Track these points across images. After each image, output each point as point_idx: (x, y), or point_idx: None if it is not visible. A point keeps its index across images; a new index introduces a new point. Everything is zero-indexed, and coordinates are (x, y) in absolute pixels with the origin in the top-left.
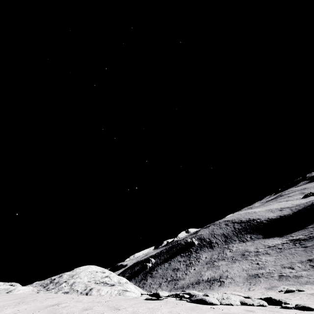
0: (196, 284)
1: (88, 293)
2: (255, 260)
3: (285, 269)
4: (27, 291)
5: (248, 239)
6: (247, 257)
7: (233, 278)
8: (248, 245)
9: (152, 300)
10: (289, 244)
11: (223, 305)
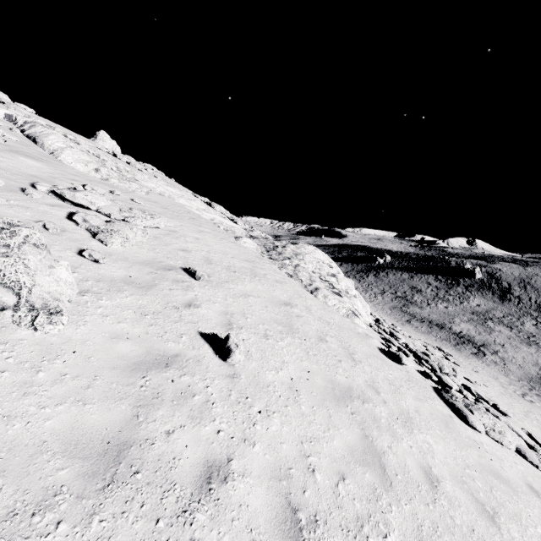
0: (436, 326)
1: (313, 292)
2: None
3: None
4: (252, 248)
5: None
6: None
7: (505, 361)
8: None
9: (389, 359)
10: None
11: (488, 439)
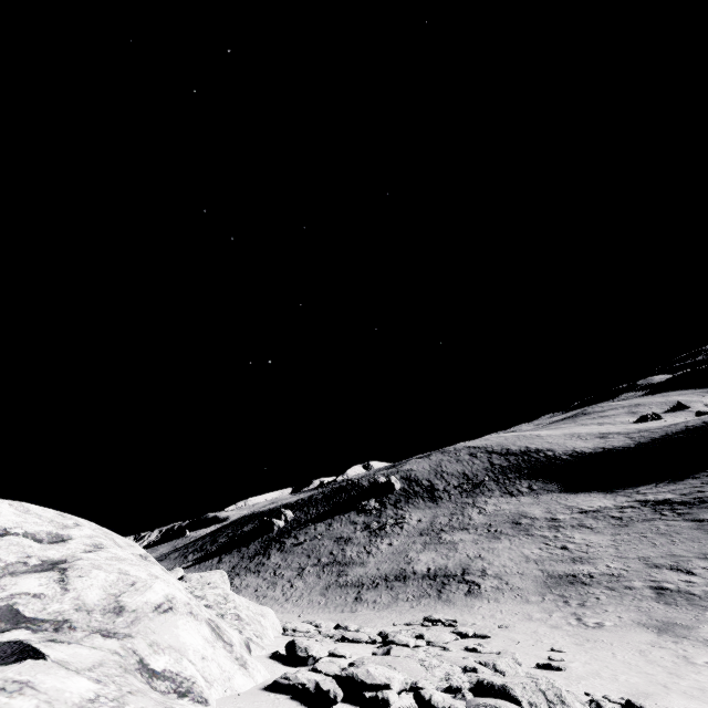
0: (397, 580)
1: None
2: (555, 539)
3: (662, 572)
4: None
5: (522, 490)
6: (528, 529)
7: (503, 578)
8: (523, 502)
9: None
10: (642, 510)
11: None
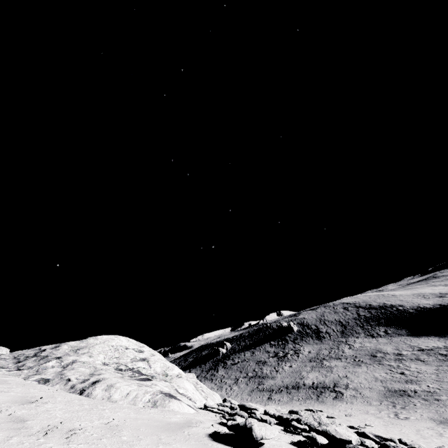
0: (293, 389)
1: (85, 389)
2: (397, 367)
3: None
4: None
5: (380, 333)
6: (380, 360)
7: (358, 390)
8: (380, 342)
9: (231, 447)
10: None
11: None
